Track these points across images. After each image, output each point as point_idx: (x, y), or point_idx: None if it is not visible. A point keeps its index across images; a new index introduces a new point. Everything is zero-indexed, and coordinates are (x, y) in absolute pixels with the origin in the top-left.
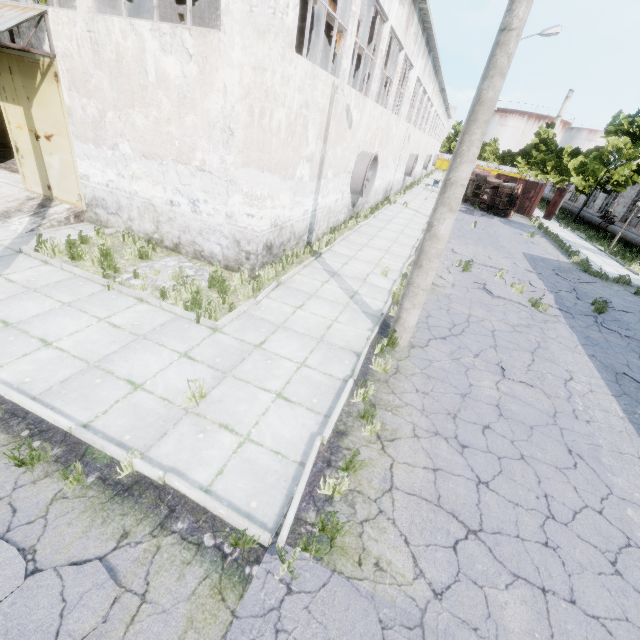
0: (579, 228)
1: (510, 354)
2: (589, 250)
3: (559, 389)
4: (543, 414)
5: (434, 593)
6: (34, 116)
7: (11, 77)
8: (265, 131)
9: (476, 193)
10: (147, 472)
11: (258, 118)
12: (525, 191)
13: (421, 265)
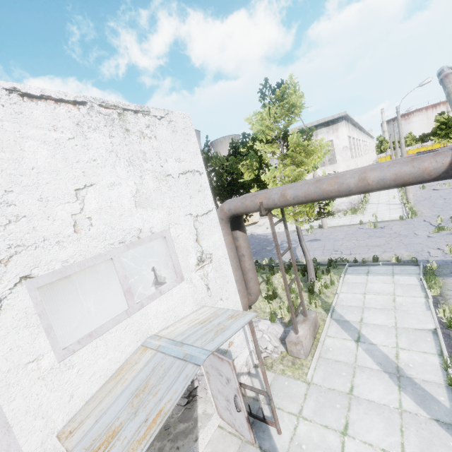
0: None
1: (447, 196)
2: None
3: None
4: None
5: (436, 214)
6: None
7: None
8: None
9: None
10: (379, 220)
11: None
12: None
13: None
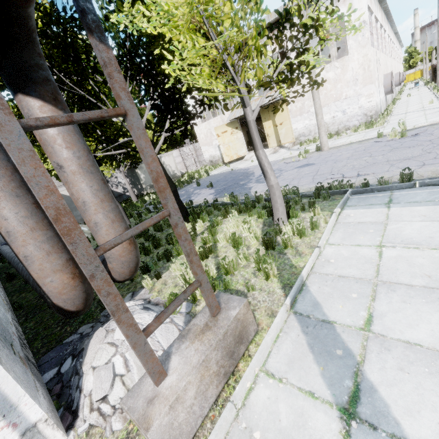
0: None
1: None
2: None
3: None
4: None
5: None
6: (276, 120)
7: (268, 113)
8: (371, 71)
9: None
10: (409, 128)
11: (367, 69)
12: None
13: None
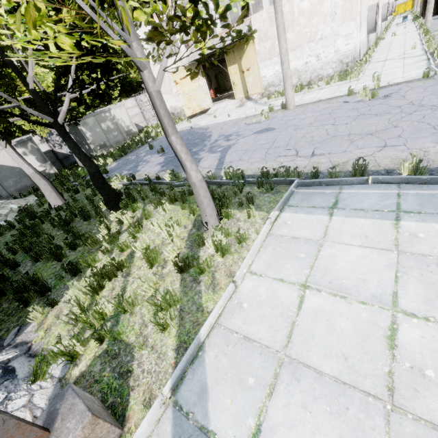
0: None
1: None
2: None
3: None
4: None
5: None
6: (242, 64)
7: (233, 54)
8: (352, 2)
9: None
10: (383, 84)
11: None
12: None
13: None
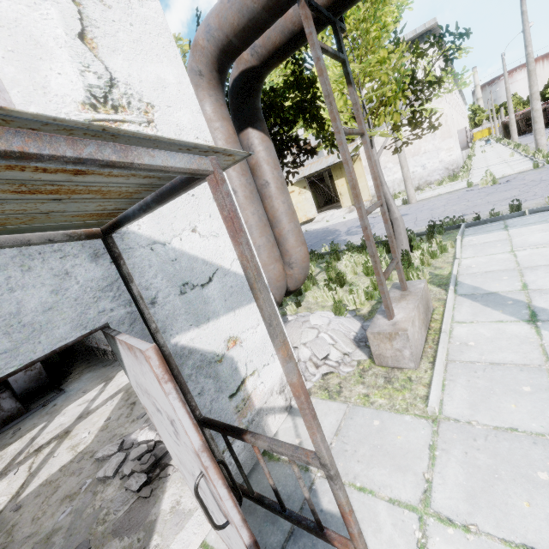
0: None
1: None
2: None
3: None
4: None
5: None
6: None
7: (340, 170)
8: (448, 126)
9: (528, 124)
10: (498, 177)
11: (444, 124)
12: None
13: (536, 122)
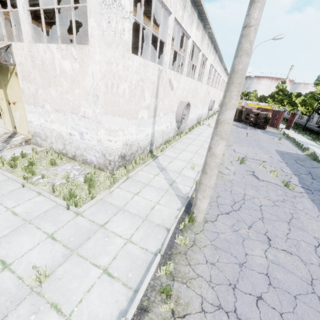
0: (306, 133)
1: (273, 225)
2: (314, 146)
3: (311, 255)
4: (303, 281)
5: None
6: (8, 93)
7: None
8: (114, 95)
9: (247, 117)
10: None
11: (110, 88)
12: (273, 115)
13: (206, 172)
